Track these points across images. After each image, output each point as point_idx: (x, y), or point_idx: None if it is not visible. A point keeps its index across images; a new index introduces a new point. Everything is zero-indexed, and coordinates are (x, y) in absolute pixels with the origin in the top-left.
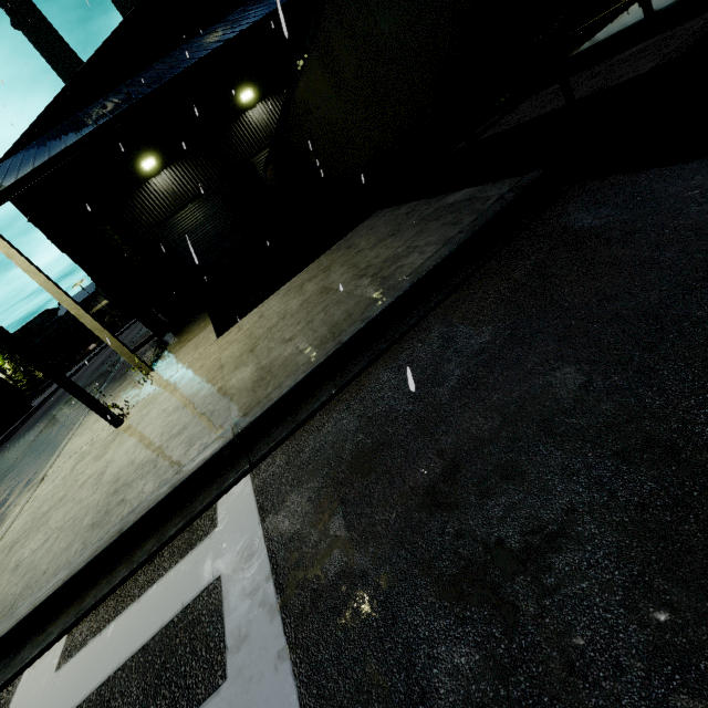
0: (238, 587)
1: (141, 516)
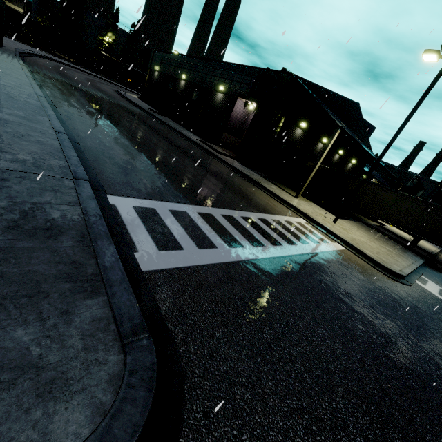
0: None
1: (414, 269)
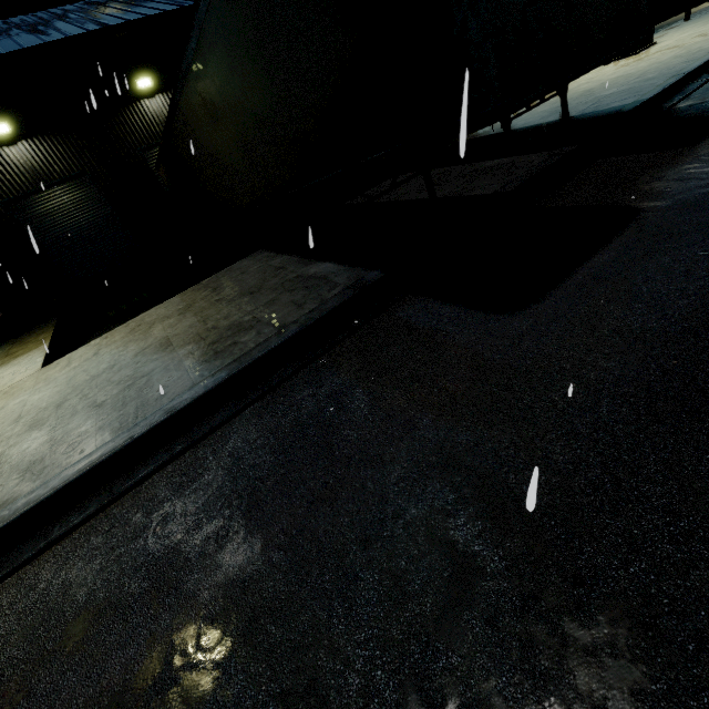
0: None
1: None
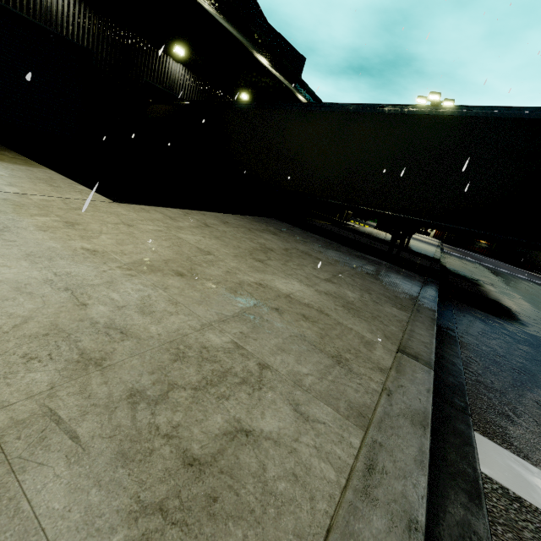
0: None
1: (427, 483)
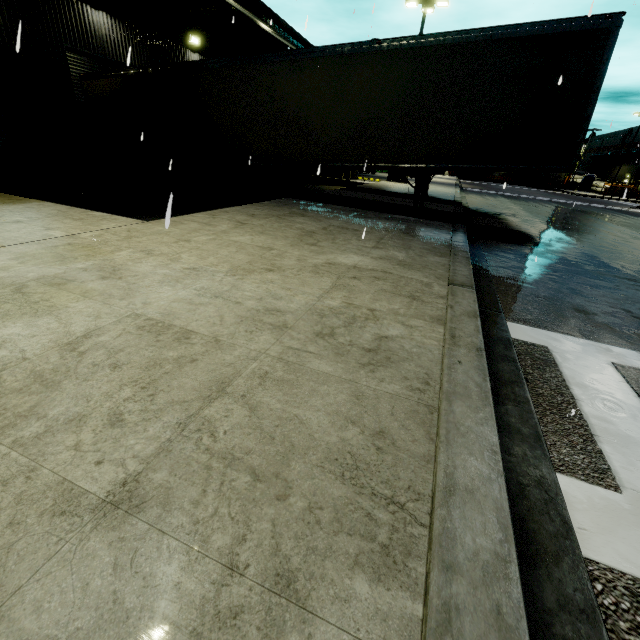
0: (635, 361)
1: (482, 336)
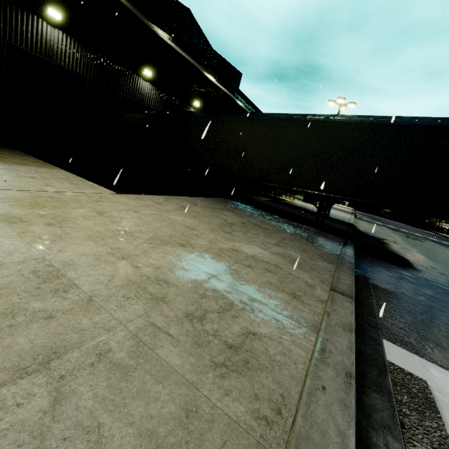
0: None
1: (354, 357)
